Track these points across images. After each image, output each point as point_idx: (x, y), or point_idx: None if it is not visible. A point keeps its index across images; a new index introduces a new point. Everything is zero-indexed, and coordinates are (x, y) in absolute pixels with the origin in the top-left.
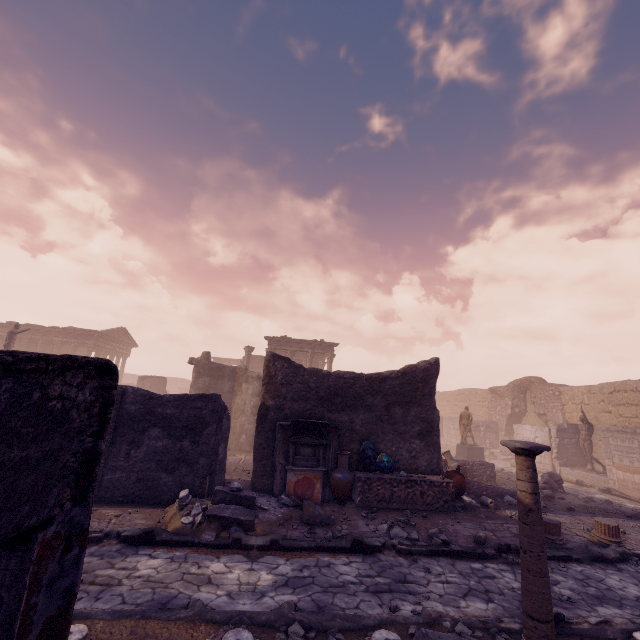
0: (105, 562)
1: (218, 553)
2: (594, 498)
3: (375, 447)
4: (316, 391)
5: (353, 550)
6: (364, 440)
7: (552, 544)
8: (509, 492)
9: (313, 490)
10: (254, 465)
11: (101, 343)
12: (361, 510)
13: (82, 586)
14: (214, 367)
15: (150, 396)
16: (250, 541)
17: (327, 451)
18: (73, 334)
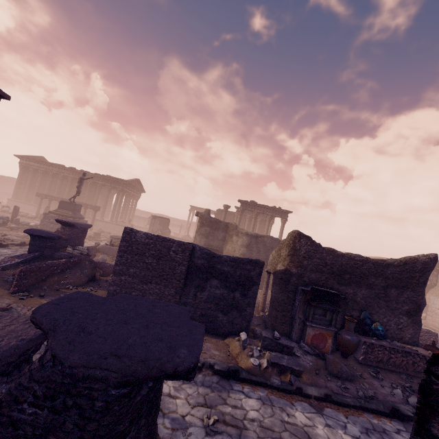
0: (217, 396)
1: (288, 398)
2: None
3: (370, 316)
4: (330, 267)
5: (391, 415)
6: (362, 310)
7: None
8: None
9: (325, 343)
10: (274, 313)
11: (125, 188)
12: (364, 367)
13: (221, 426)
14: (213, 221)
15: (212, 255)
16: (308, 391)
17: (336, 315)
18: (109, 180)
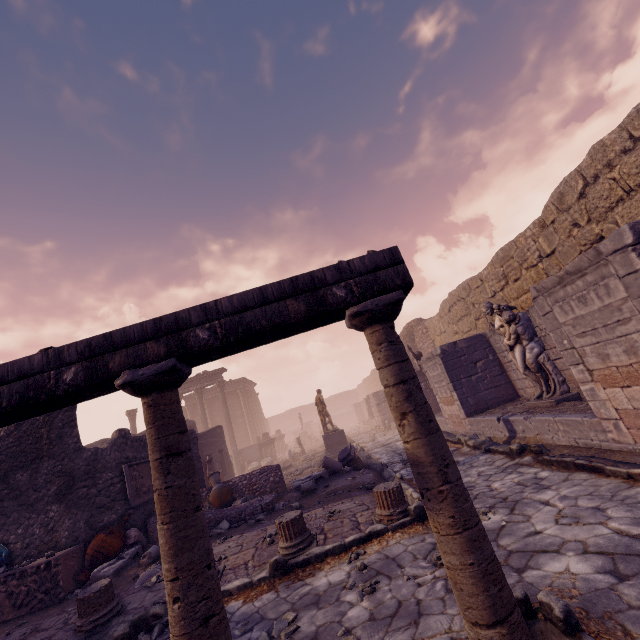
0: None
1: None
2: (405, 457)
3: None
4: None
5: None
6: None
7: (78, 635)
8: (234, 512)
9: None
10: None
11: None
12: None
13: None
14: None
15: None
16: None
17: None
18: None
